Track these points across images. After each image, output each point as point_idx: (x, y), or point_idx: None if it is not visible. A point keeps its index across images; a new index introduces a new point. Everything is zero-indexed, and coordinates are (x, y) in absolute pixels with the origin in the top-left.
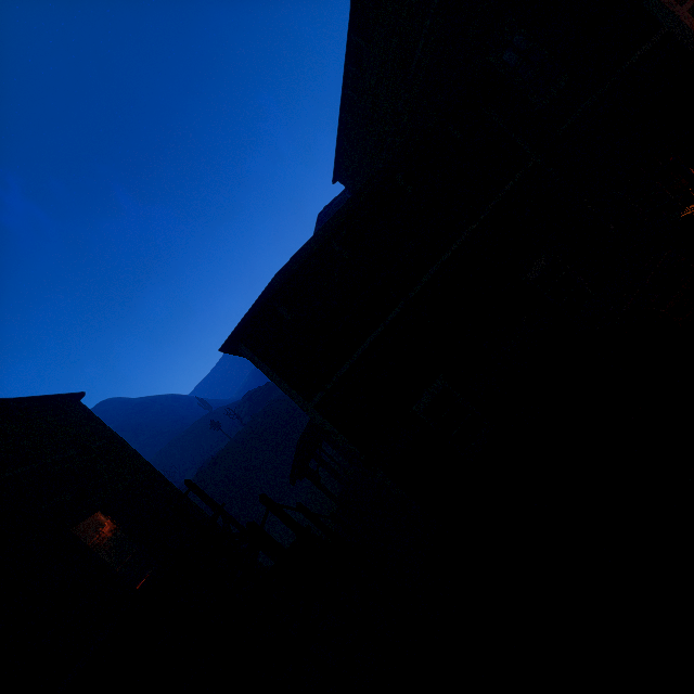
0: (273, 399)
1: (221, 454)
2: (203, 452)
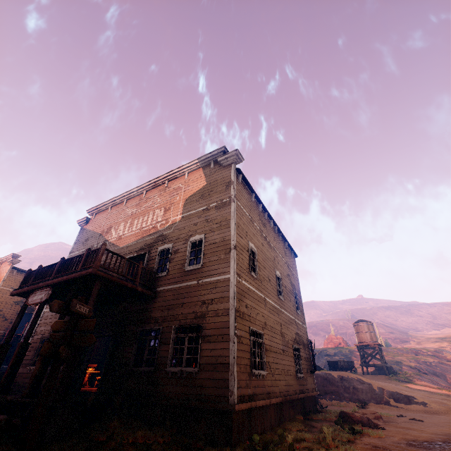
0: None
1: None
2: None
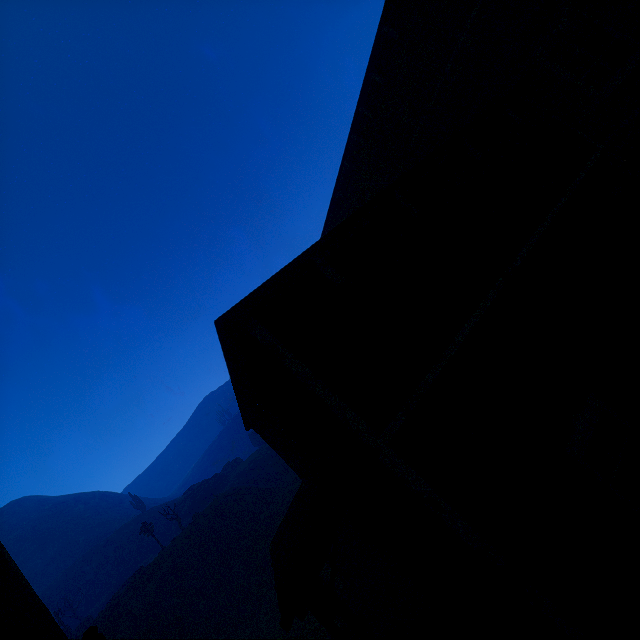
0: (222, 493)
1: (148, 571)
2: (123, 569)
